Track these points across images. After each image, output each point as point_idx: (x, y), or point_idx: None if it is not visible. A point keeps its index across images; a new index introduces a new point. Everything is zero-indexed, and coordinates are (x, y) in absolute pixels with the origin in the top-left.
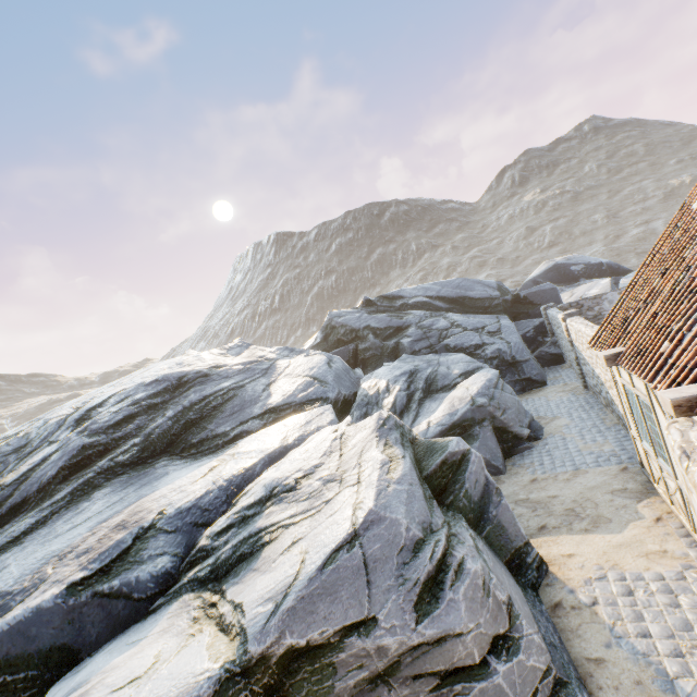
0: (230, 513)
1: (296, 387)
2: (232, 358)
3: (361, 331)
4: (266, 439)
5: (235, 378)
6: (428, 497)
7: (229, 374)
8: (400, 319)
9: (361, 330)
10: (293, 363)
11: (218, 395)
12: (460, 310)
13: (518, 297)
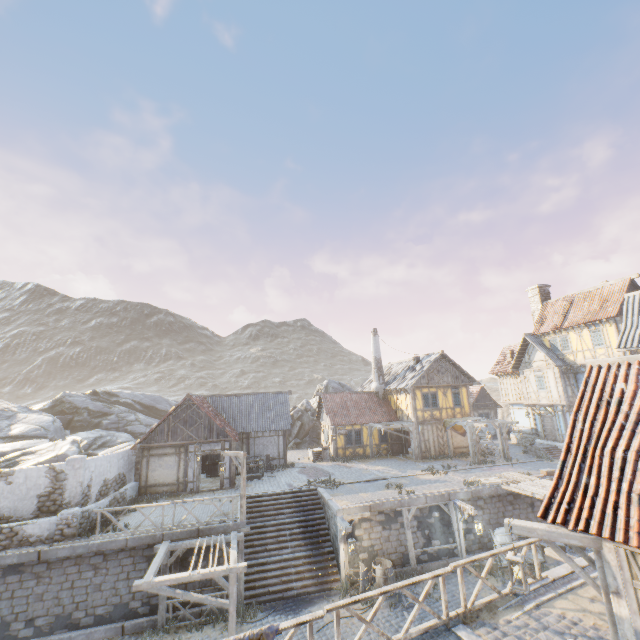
0: (3, 458)
1: (30, 429)
2: None
3: (81, 409)
4: (11, 446)
5: None
6: None
7: None
8: (110, 409)
9: (81, 408)
10: (30, 416)
11: None
12: (147, 413)
13: None
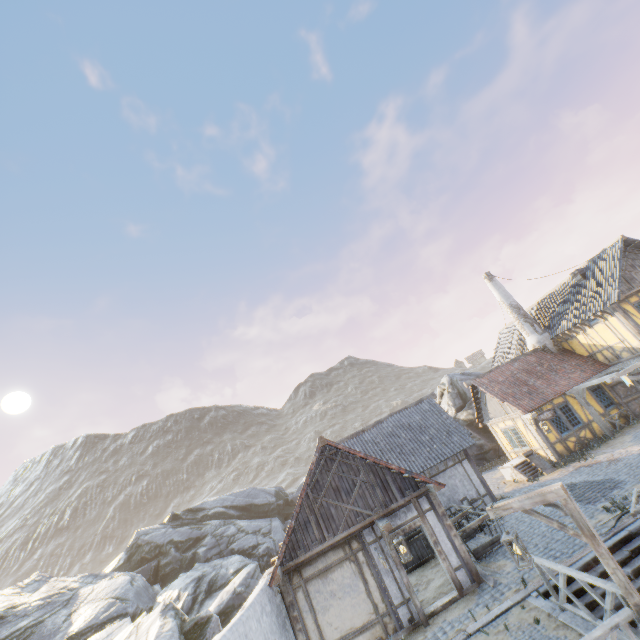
0: None
1: (99, 609)
2: (29, 595)
3: (164, 546)
4: None
5: (34, 614)
6: (182, 639)
7: (27, 611)
8: (200, 530)
9: (165, 545)
10: (97, 587)
11: (14, 636)
12: (248, 516)
13: (288, 501)
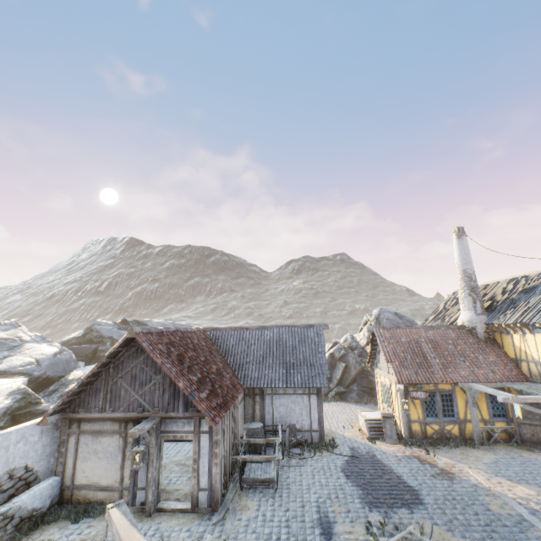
0: None
1: (22, 363)
2: None
3: (105, 338)
4: None
5: None
6: (2, 419)
7: None
8: None
9: (106, 338)
10: (36, 347)
11: None
12: None
13: None
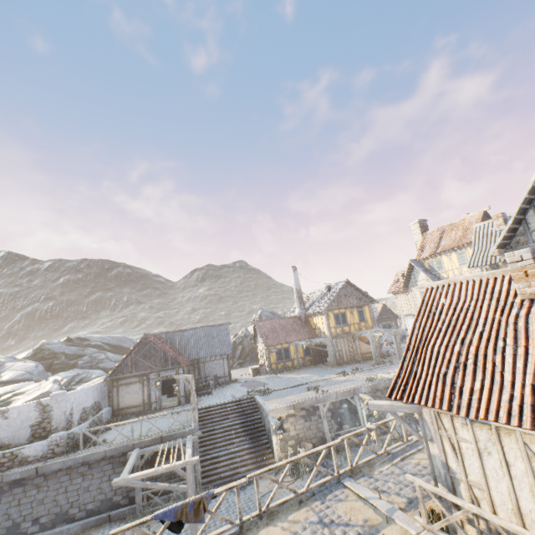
0: None
1: (17, 374)
2: None
3: (59, 354)
4: (3, 389)
5: None
6: None
7: None
8: (83, 351)
9: (59, 353)
10: (16, 364)
11: None
12: (115, 351)
13: None
